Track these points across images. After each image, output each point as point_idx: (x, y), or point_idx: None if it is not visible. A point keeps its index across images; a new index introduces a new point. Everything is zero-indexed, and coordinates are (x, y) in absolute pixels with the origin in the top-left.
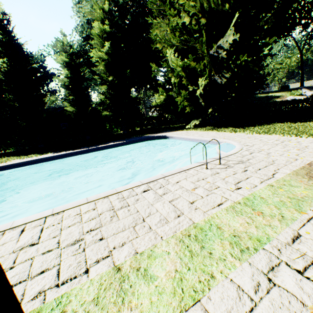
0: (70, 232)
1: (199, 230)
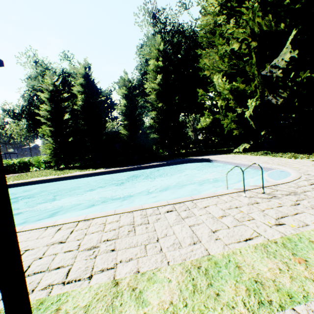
0: (91, 238)
1: (213, 264)
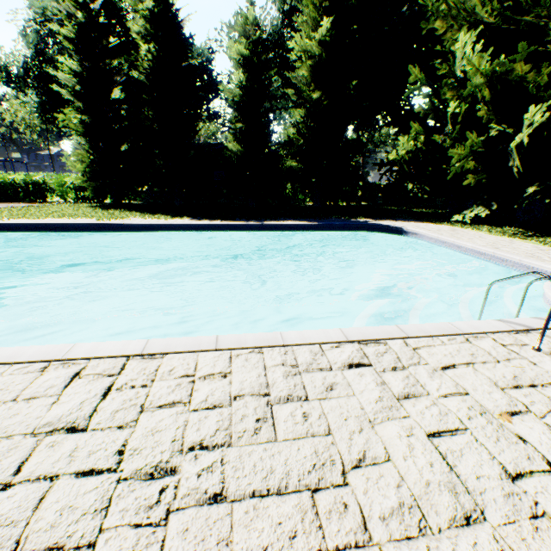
0: (155, 427)
1: None
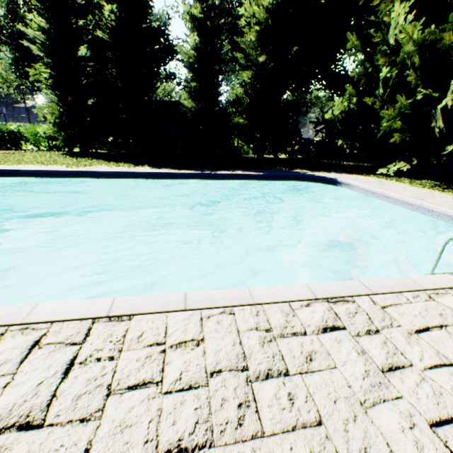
0: (124, 419)
1: None
